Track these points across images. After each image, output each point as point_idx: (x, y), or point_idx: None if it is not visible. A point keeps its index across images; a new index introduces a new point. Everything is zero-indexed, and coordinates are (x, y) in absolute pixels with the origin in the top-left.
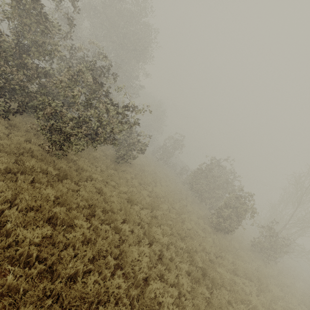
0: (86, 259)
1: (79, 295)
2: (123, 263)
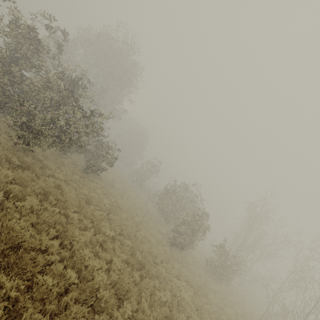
0: (29, 222)
1: (16, 235)
2: (63, 238)
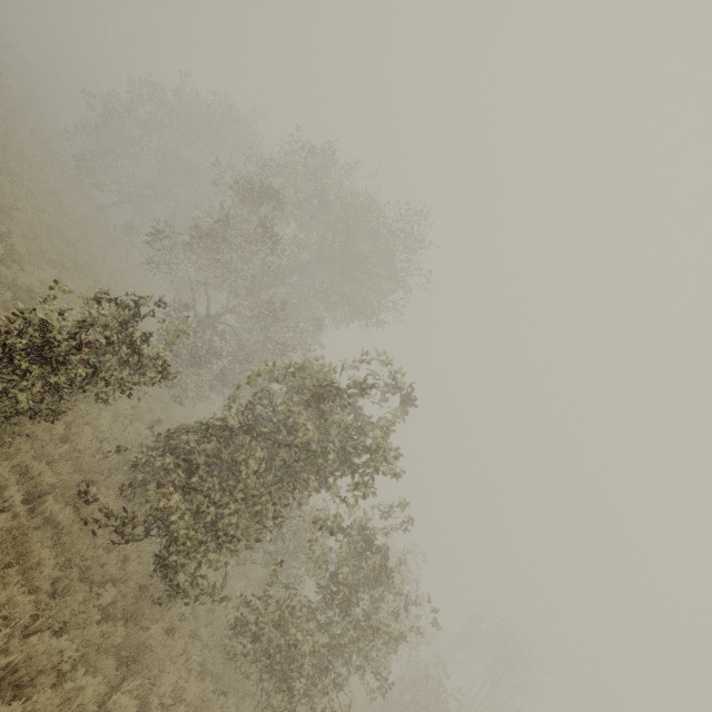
0: None
1: None
2: None
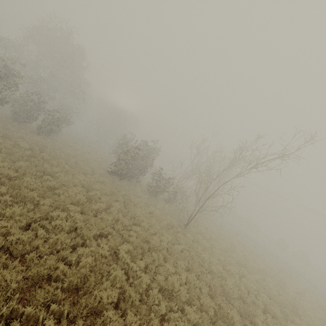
0: None
1: None
2: None
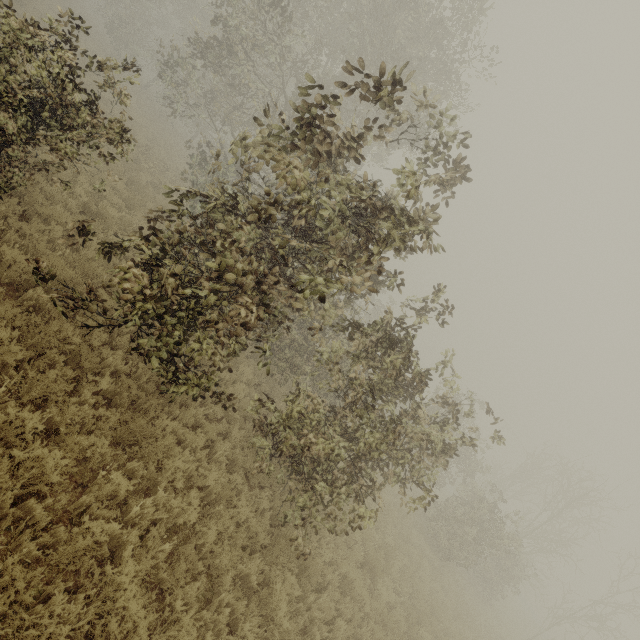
0: None
1: None
2: None
